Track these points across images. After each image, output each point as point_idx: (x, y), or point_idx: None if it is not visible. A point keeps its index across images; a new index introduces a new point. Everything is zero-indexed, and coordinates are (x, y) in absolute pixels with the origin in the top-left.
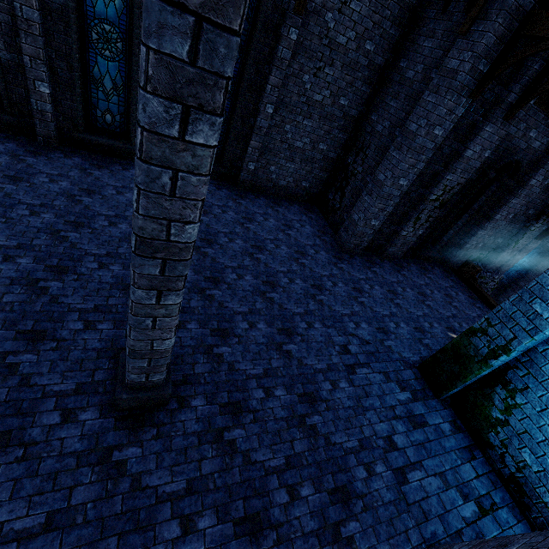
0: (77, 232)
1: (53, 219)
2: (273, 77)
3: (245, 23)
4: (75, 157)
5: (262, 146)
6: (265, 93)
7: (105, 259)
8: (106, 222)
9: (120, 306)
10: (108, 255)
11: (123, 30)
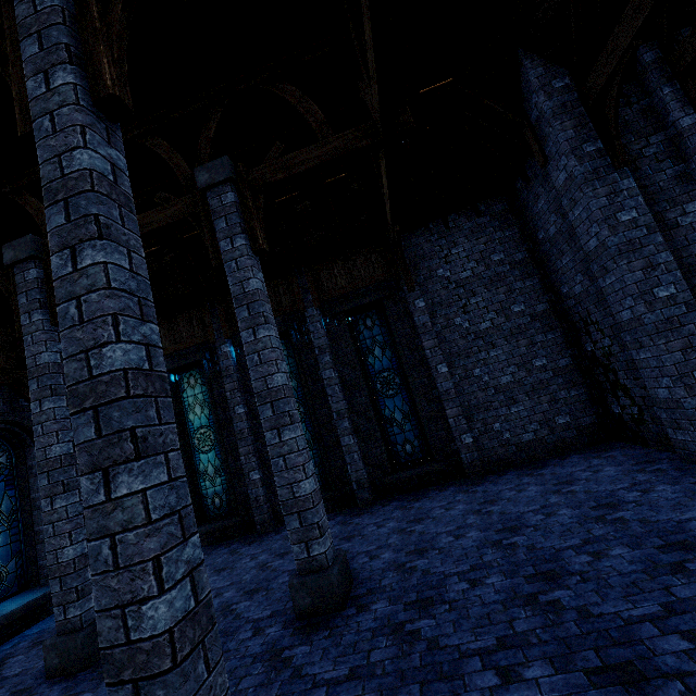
0: (249, 600)
1: (233, 594)
2: (425, 342)
3: (382, 329)
4: (284, 531)
5: (462, 409)
6: (427, 359)
7: (265, 622)
8: (287, 577)
9: (252, 689)
10: (271, 615)
11: (301, 397)
